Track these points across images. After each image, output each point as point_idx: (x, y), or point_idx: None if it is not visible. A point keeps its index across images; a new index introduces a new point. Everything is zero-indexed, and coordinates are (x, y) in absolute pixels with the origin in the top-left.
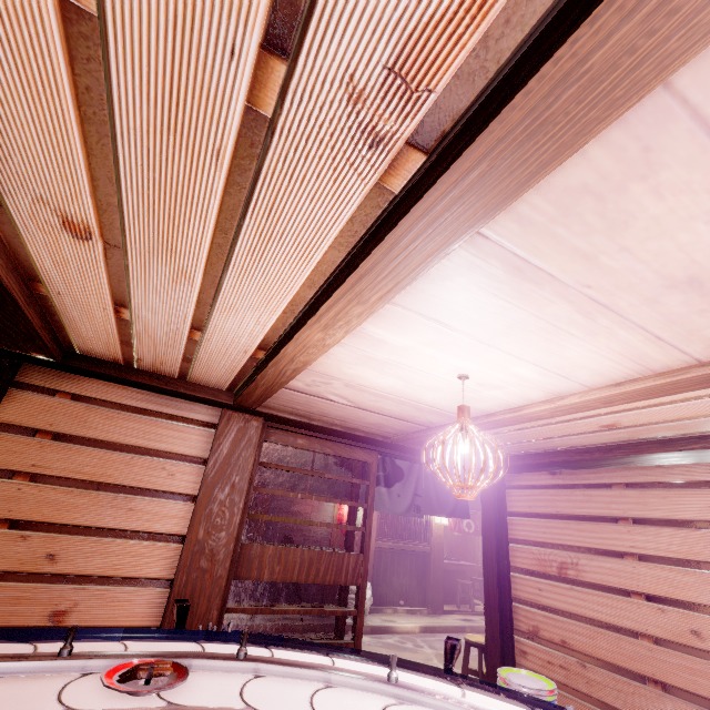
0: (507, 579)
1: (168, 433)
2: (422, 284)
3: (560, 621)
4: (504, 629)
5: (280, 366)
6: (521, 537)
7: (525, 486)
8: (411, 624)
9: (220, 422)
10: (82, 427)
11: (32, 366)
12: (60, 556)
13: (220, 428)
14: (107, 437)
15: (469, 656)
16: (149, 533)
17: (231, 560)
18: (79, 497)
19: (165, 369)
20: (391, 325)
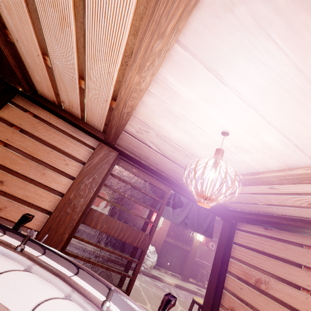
0: (223, 276)
1: (71, 145)
2: (207, 18)
3: (249, 310)
4: (214, 301)
5: (120, 109)
6: (238, 257)
7: (247, 231)
8: (171, 280)
9: (96, 147)
10: (33, 130)
11: (20, 97)
12: (5, 183)
13: (95, 150)
14: (43, 138)
15: (195, 307)
16: (48, 187)
17: (82, 213)
18: (22, 160)
19: (75, 111)
20: (182, 75)
